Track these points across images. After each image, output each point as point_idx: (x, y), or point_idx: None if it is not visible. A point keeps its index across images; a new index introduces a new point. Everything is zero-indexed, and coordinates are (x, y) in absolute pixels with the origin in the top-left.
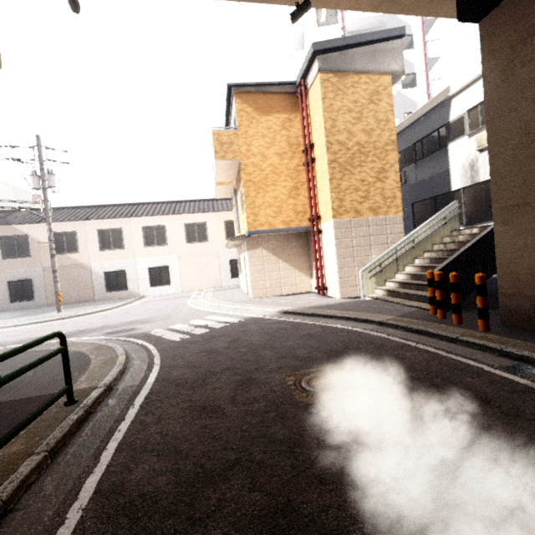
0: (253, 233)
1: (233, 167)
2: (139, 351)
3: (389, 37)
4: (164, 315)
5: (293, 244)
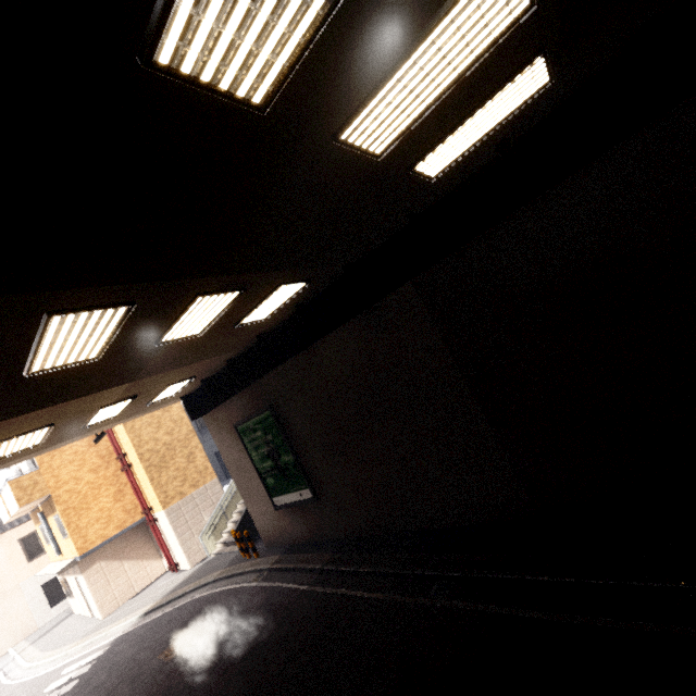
0: (87, 555)
1: (41, 500)
2: None
3: None
4: None
5: (133, 538)
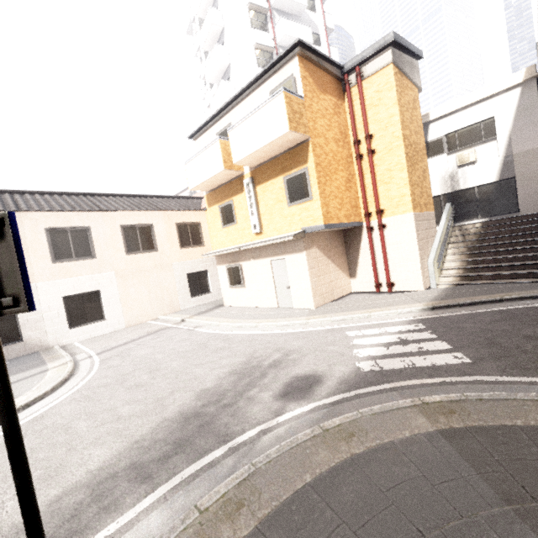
0: (328, 227)
1: (286, 146)
2: (501, 388)
3: (418, 55)
4: (259, 350)
5: (336, 242)
